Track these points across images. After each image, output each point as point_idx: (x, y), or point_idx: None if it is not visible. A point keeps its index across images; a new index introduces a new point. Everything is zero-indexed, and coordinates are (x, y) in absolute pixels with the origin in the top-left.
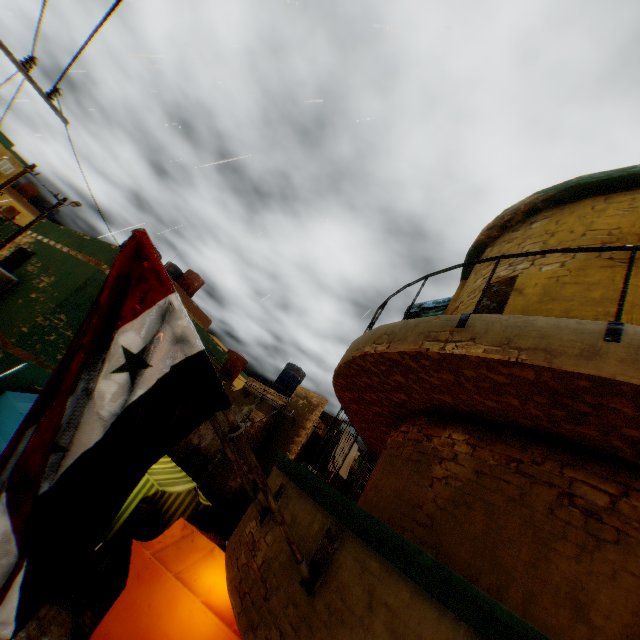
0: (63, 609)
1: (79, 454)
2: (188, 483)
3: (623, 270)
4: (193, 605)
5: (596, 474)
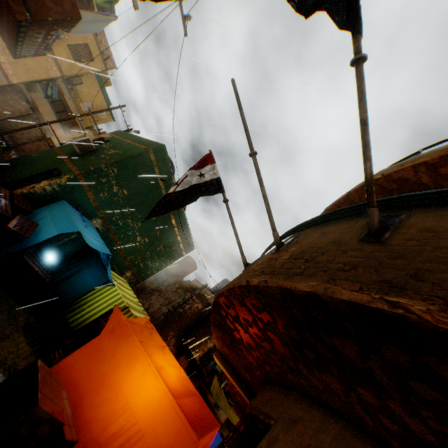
0: (34, 354)
1: None
2: (144, 315)
3: None
4: (148, 368)
5: None
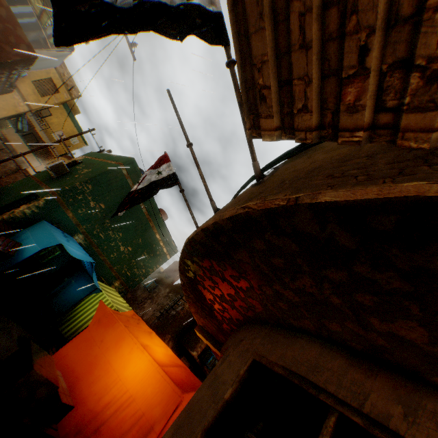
0: None
1: (160, 5)
2: None
3: None
4: (134, 346)
5: None
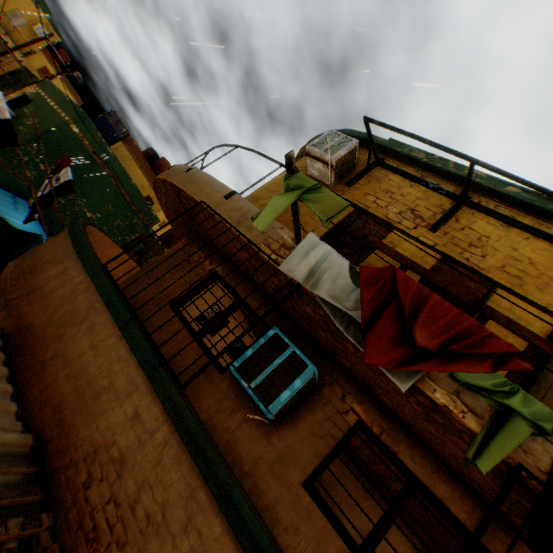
0: None
1: None
2: None
3: None
4: None
5: (204, 251)
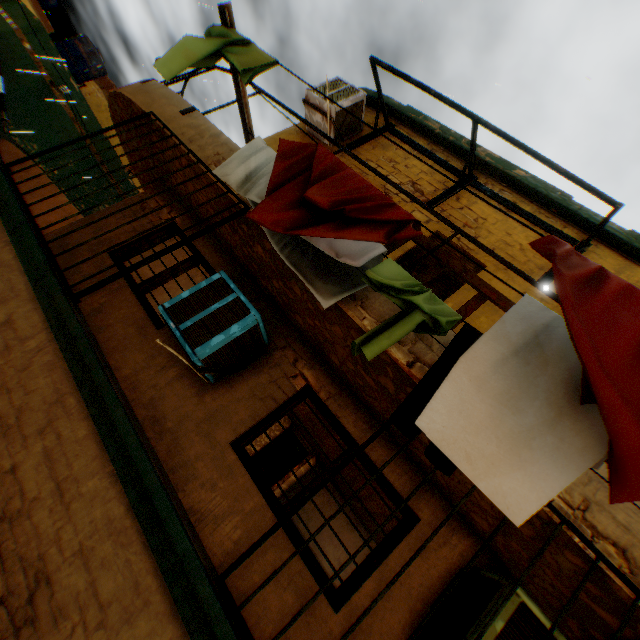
0: None
1: None
2: None
3: (292, 136)
4: None
5: (165, 198)
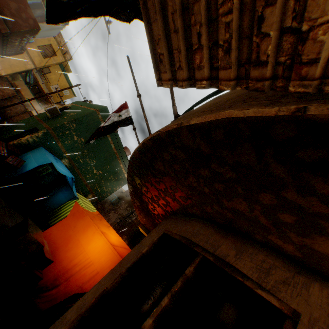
0: None
1: None
2: None
3: None
4: (95, 231)
5: None
